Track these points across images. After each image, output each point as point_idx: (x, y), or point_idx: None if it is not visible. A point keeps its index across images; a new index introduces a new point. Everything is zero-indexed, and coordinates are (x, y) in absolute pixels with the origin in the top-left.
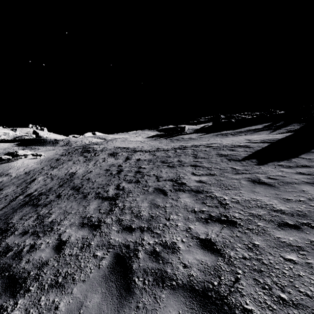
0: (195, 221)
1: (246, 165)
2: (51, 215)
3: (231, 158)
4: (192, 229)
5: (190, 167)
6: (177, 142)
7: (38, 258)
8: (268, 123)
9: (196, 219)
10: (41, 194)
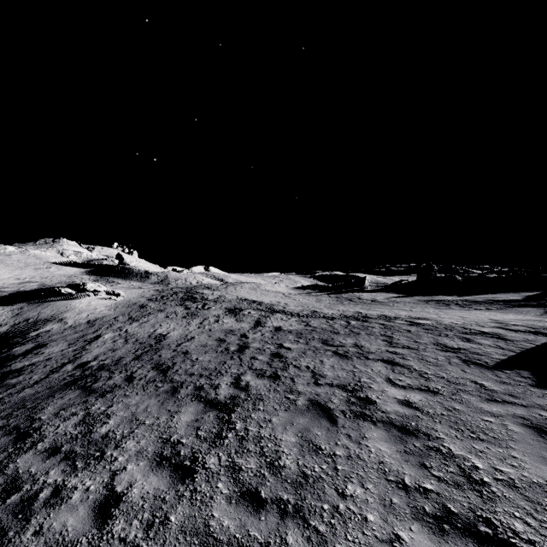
0: (408, 516)
1: (507, 381)
2: (109, 419)
3: (470, 358)
4: (405, 543)
5: (380, 363)
6: (349, 303)
7: (59, 528)
8: (533, 293)
9: (410, 512)
10: (102, 368)
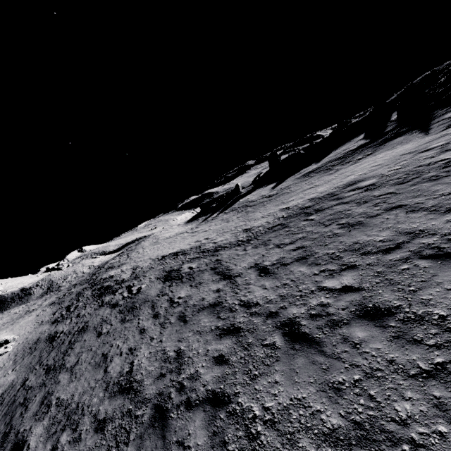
0: None
1: None
2: None
3: None
4: None
5: None
6: (256, 208)
7: None
8: (360, 136)
9: None
10: None
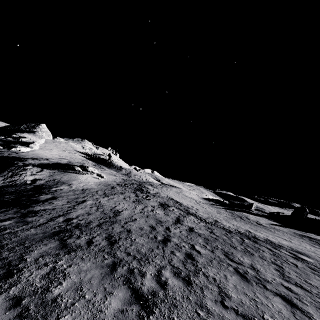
0: None
1: None
2: (64, 280)
3: None
4: None
5: (279, 298)
6: (241, 221)
7: None
8: None
9: None
10: (78, 226)
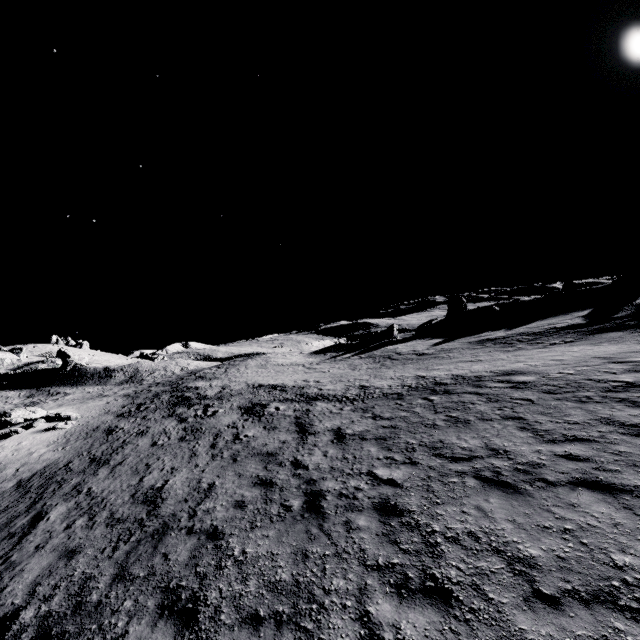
0: None
1: None
2: None
3: None
4: None
5: (585, 491)
6: (395, 364)
7: None
8: (584, 311)
9: None
10: (45, 633)
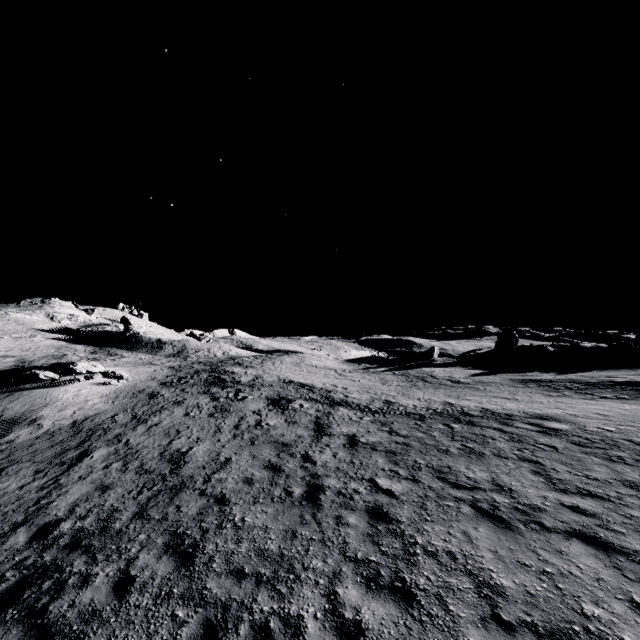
0: None
1: None
2: None
3: None
4: None
5: (579, 543)
6: (426, 386)
7: None
8: None
9: None
10: (77, 542)
